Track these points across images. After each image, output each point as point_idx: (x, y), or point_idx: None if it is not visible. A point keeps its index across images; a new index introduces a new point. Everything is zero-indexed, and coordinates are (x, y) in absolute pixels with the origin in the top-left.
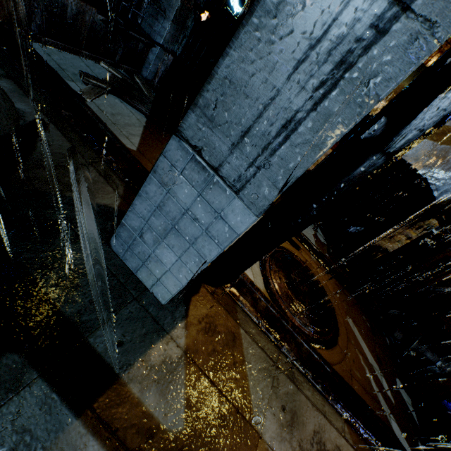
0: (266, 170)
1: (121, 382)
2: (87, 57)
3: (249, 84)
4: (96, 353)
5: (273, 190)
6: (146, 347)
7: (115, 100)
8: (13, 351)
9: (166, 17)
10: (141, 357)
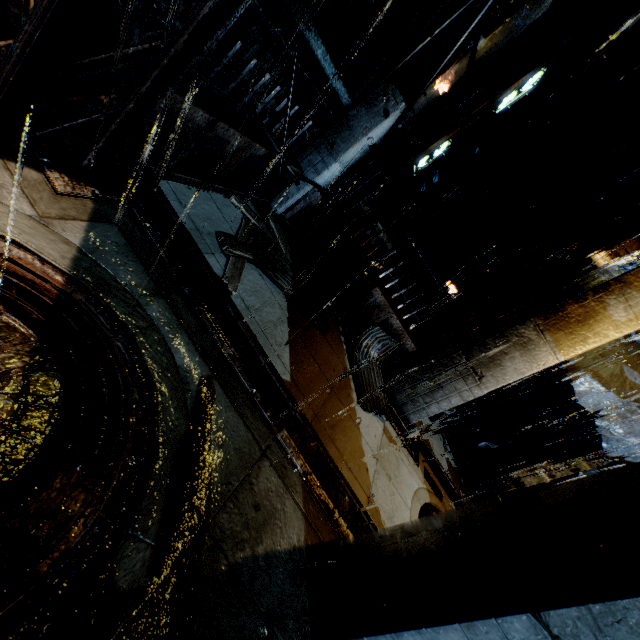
0: None
1: None
2: (218, 190)
3: None
4: None
5: None
6: None
7: (255, 273)
8: None
9: (332, 153)
10: None
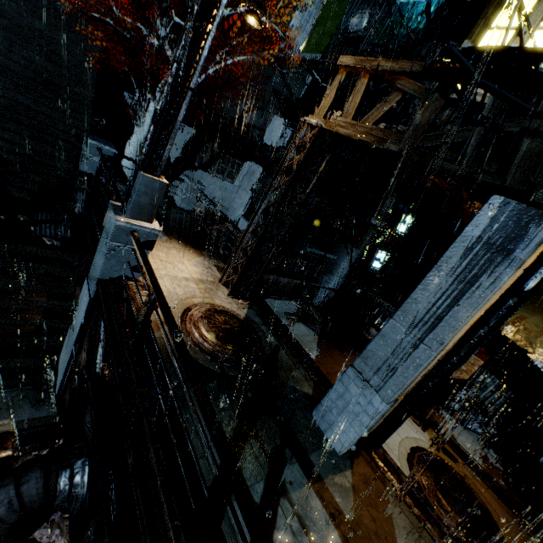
0: (388, 384)
1: (324, 481)
2: (286, 299)
3: (379, 353)
4: (313, 463)
5: (392, 392)
6: (332, 472)
7: (301, 325)
8: (288, 448)
9: (332, 274)
10: (331, 476)
